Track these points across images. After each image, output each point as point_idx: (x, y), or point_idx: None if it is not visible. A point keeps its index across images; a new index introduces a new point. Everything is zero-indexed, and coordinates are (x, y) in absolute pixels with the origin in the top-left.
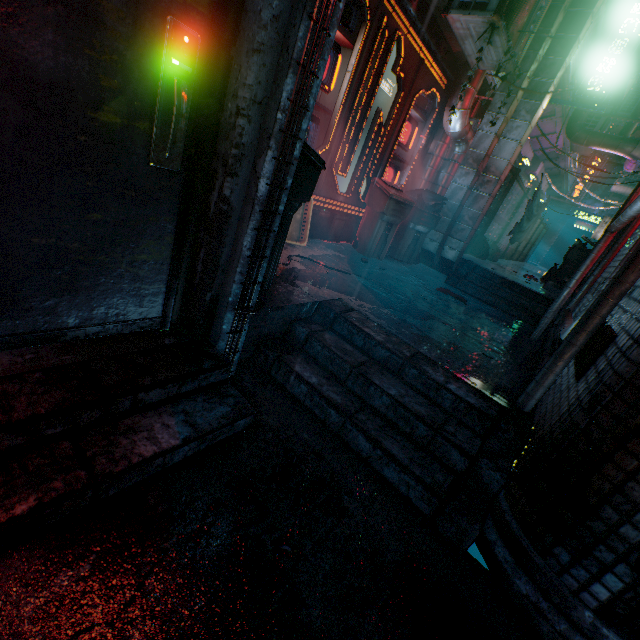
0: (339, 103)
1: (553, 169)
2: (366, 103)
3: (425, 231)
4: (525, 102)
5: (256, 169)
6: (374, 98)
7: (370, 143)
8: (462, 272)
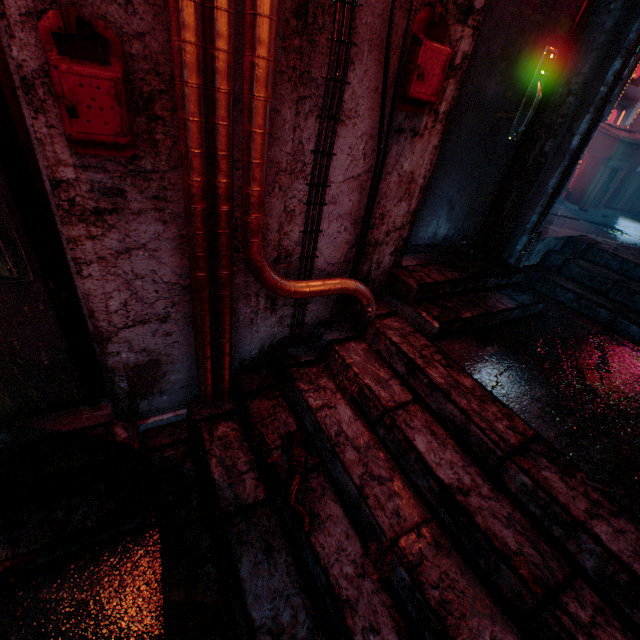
0: None
1: None
2: None
3: None
4: None
5: (571, 130)
6: None
7: None
8: None
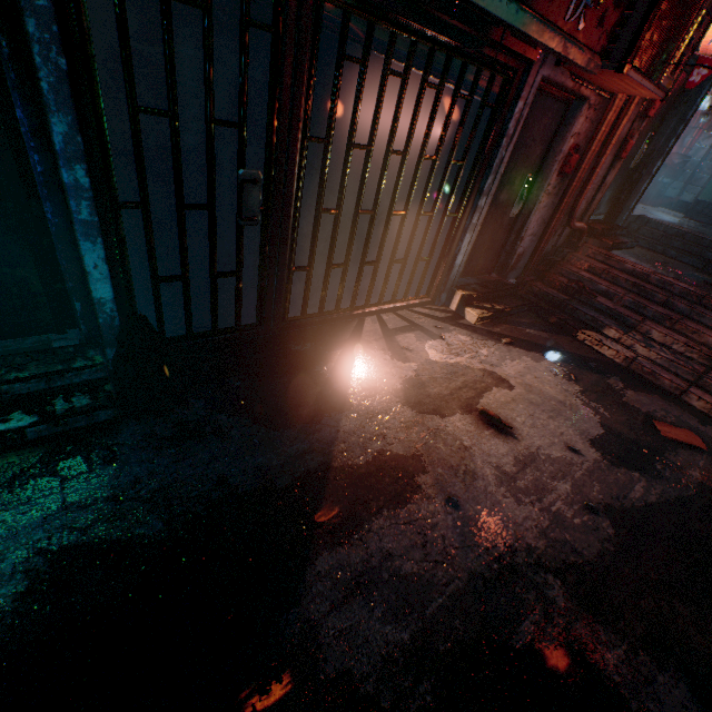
0: None
1: None
2: None
3: (670, 182)
4: None
5: (653, 165)
6: None
7: None
8: (698, 209)
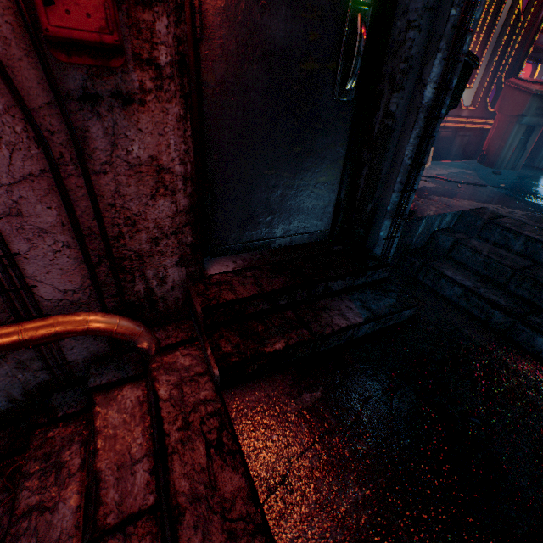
0: None
1: None
2: None
3: None
4: None
5: (421, 77)
6: None
7: (503, 40)
8: None
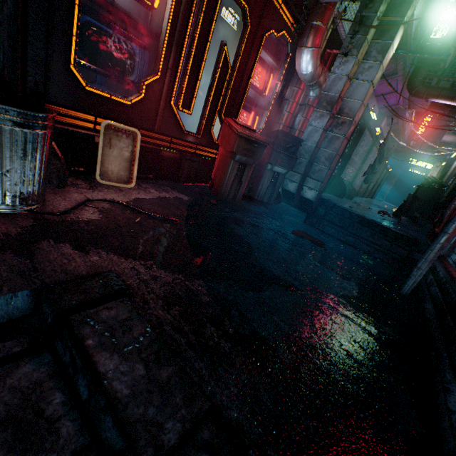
0: (166, 22)
1: (393, 125)
2: (205, 31)
3: (283, 172)
4: (376, 43)
5: None
6: (214, 26)
7: (217, 79)
8: (321, 211)
